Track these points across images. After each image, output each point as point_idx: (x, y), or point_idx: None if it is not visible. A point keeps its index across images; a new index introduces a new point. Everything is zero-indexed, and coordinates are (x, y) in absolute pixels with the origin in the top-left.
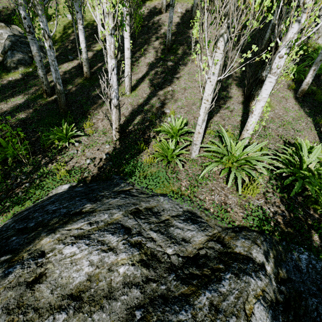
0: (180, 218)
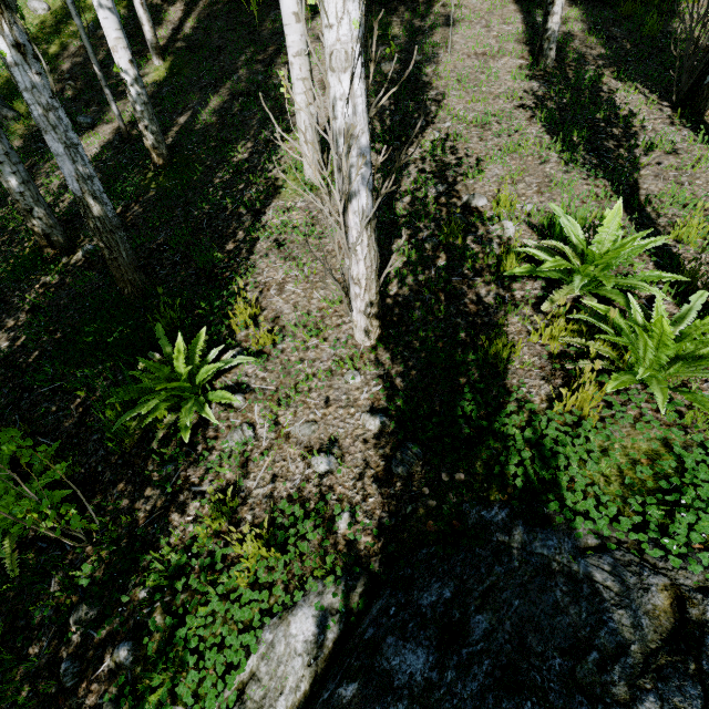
0: None
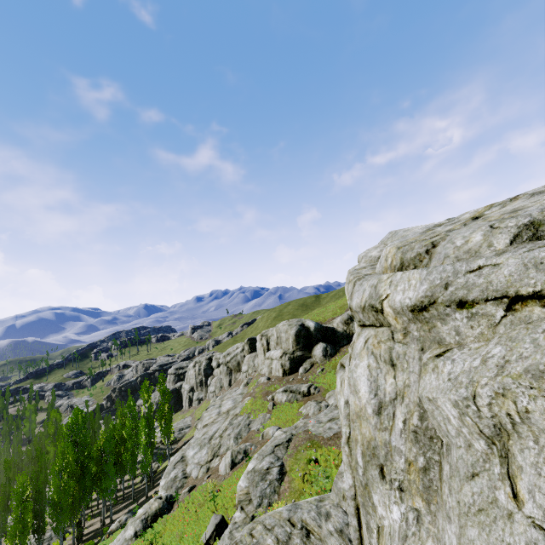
0: (50, 542)
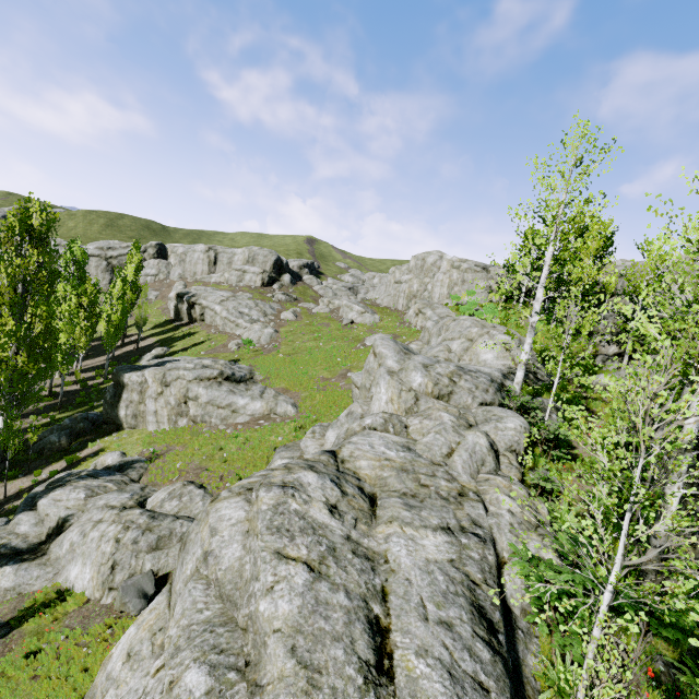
0: None
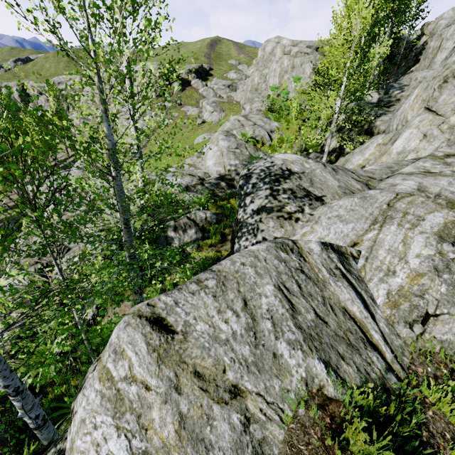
0: None
